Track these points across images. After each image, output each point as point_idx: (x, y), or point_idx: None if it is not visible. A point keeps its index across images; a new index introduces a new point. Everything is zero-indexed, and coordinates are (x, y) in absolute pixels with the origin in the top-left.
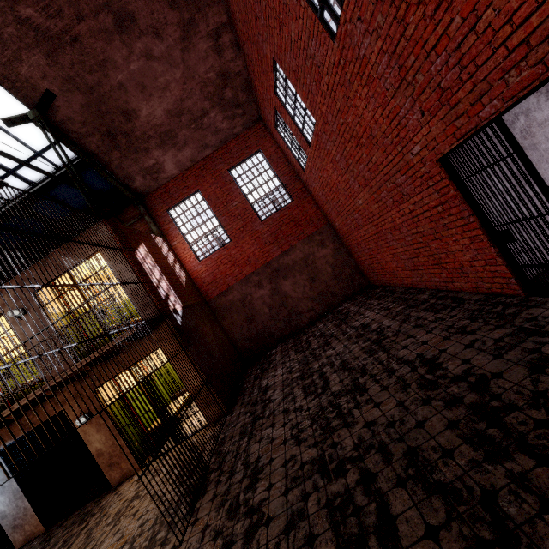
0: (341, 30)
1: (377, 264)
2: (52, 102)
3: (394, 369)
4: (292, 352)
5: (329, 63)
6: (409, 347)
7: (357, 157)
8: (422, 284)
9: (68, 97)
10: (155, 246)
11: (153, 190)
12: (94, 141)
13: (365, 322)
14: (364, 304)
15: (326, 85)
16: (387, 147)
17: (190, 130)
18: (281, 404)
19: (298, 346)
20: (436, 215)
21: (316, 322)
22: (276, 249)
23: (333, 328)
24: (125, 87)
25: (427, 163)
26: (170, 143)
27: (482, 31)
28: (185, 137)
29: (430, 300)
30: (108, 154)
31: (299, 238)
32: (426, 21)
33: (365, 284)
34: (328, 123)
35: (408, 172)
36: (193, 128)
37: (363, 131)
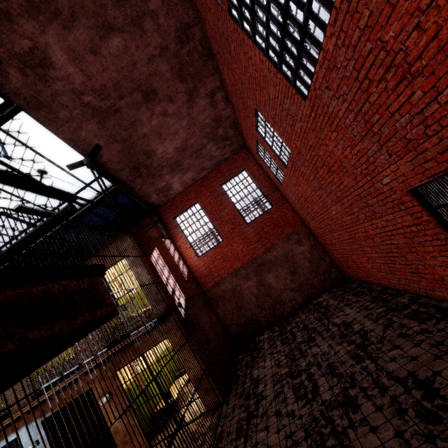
0: (312, 94)
1: (352, 262)
2: (99, 151)
3: (385, 385)
4: (279, 342)
5: (302, 114)
6: (398, 361)
7: (329, 180)
8: (400, 286)
9: (109, 147)
10: (165, 248)
11: (164, 203)
12: (125, 174)
13: (347, 320)
14: (342, 298)
15: (299, 128)
16: (357, 176)
17: (192, 159)
18: (273, 403)
19: (283, 337)
20: (410, 233)
21: (298, 312)
22: (260, 246)
23: (315, 322)
24: (148, 136)
25: (397, 192)
26: (177, 169)
27: (444, 101)
28: (188, 164)
29: (411, 306)
30: (134, 181)
31: (279, 237)
32: (388, 92)
33: (341, 277)
34: (301, 153)
35: (379, 197)
36: (194, 157)
37: (333, 162)
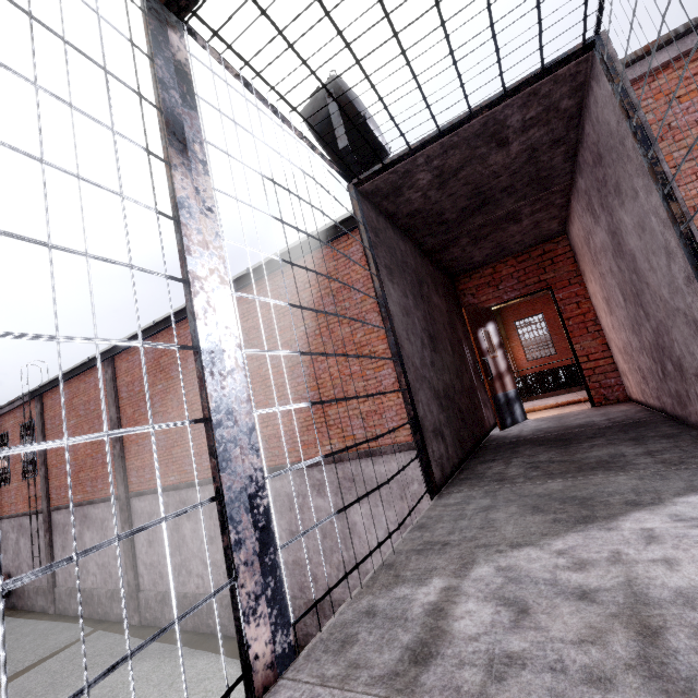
0: None
1: None
2: None
3: None
4: None
5: None
6: None
7: None
8: None
9: None
10: (508, 348)
11: (508, 306)
12: None
13: None
14: None
15: None
16: None
17: None
18: None
19: None
20: None
21: None
22: None
23: None
24: None
25: None
26: None
27: None
28: None
29: None
30: None
31: None
32: None
33: None
34: None
35: None
36: None
37: None
